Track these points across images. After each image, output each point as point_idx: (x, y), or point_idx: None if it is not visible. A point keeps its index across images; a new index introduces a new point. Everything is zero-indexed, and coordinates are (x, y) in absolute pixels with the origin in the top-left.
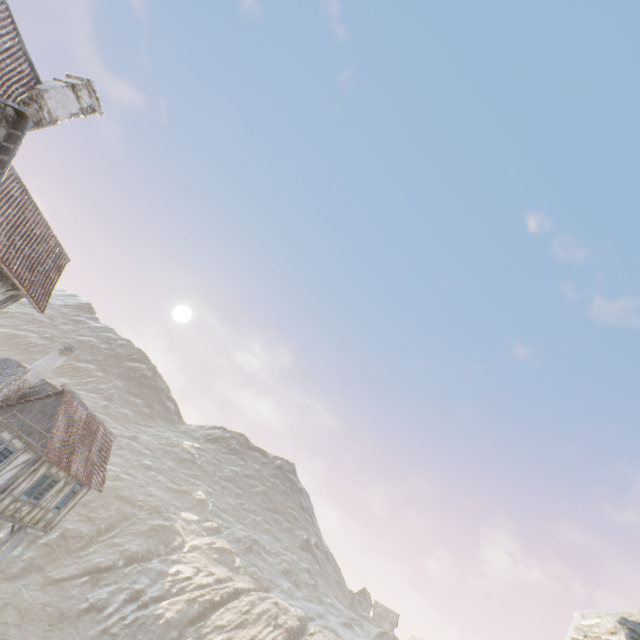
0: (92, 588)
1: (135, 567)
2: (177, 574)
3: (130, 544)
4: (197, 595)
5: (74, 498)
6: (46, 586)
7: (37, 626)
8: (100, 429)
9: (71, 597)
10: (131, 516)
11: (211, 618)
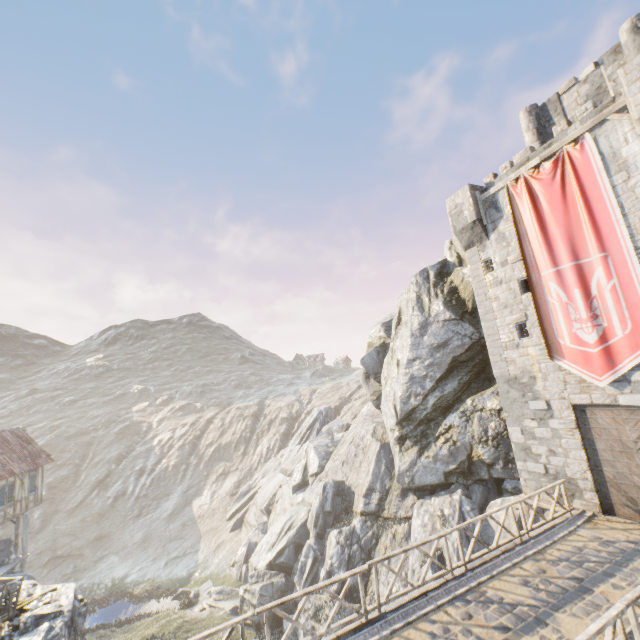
0: (107, 491)
1: (127, 461)
2: (161, 442)
3: (110, 454)
4: (183, 442)
5: (38, 479)
6: (72, 514)
7: (90, 530)
8: (5, 435)
9: (97, 505)
10: (93, 440)
11: (202, 444)
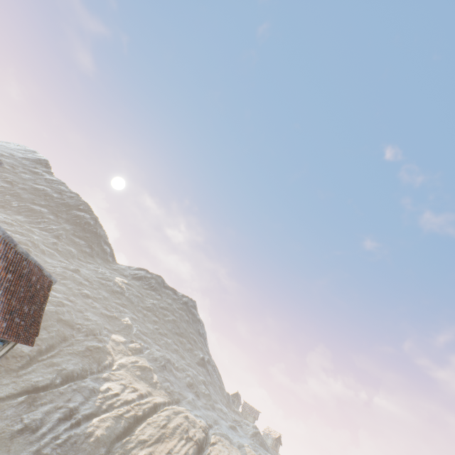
0: (28, 408)
1: (70, 386)
2: (107, 391)
3: (67, 363)
4: (123, 412)
5: None
6: None
7: None
8: (35, 272)
9: (5, 418)
10: (70, 337)
11: (135, 433)
